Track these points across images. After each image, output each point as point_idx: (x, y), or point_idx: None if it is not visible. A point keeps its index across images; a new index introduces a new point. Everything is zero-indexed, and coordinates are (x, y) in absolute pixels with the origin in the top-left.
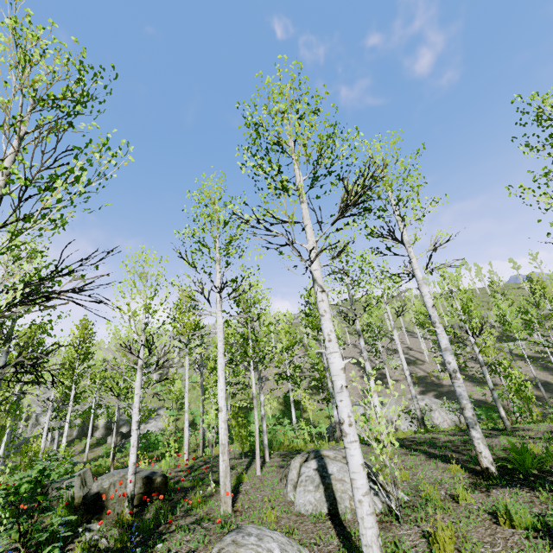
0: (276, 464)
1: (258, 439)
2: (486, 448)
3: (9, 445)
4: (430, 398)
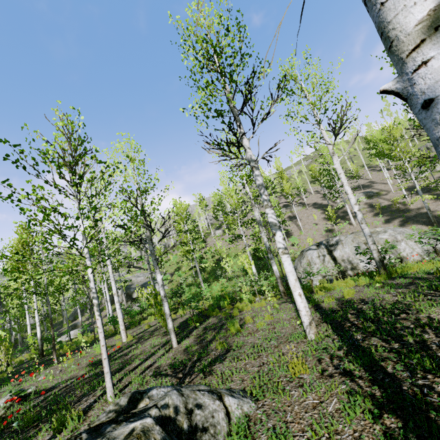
0: (168, 361)
1: (105, 352)
2: None
3: (69, 314)
4: (394, 229)
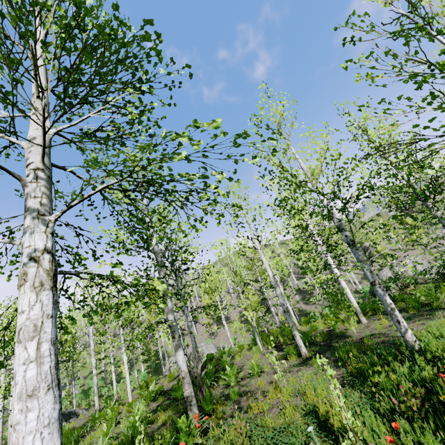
0: None
1: None
2: (97, 402)
3: None
4: (206, 345)
